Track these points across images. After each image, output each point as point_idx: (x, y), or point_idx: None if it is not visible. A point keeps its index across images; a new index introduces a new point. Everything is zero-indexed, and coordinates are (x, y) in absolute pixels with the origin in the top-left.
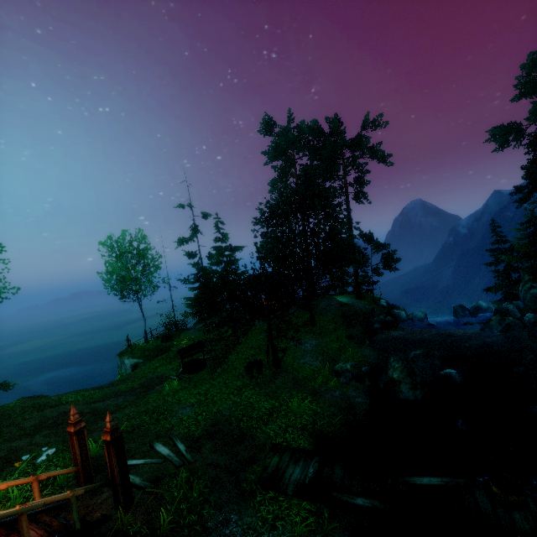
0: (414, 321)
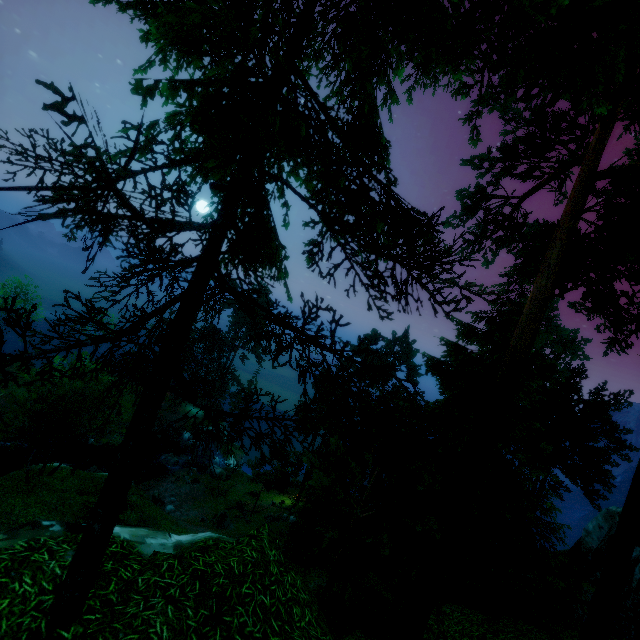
0: (185, 443)
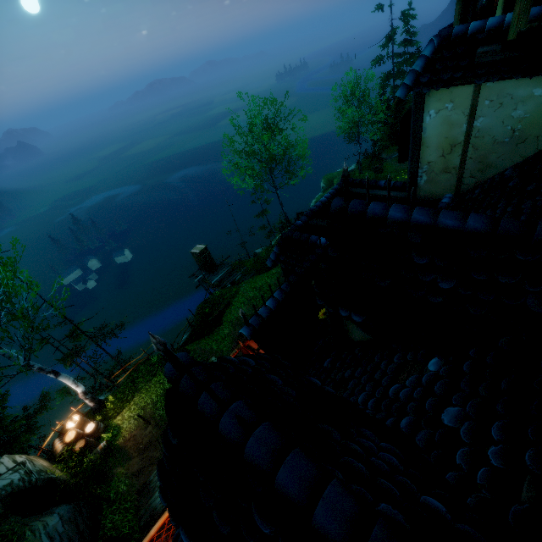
0: None
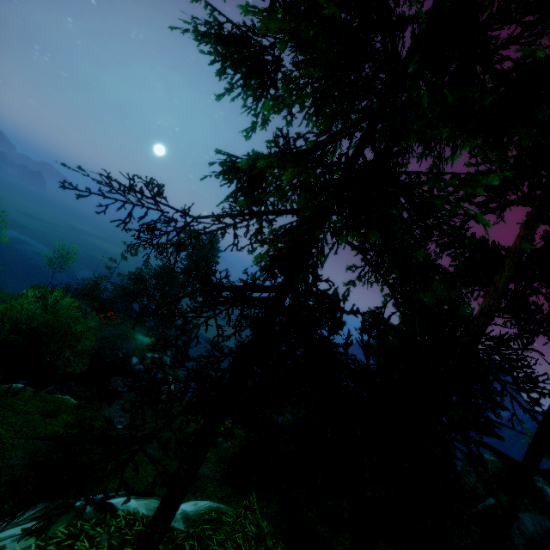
0: (133, 367)
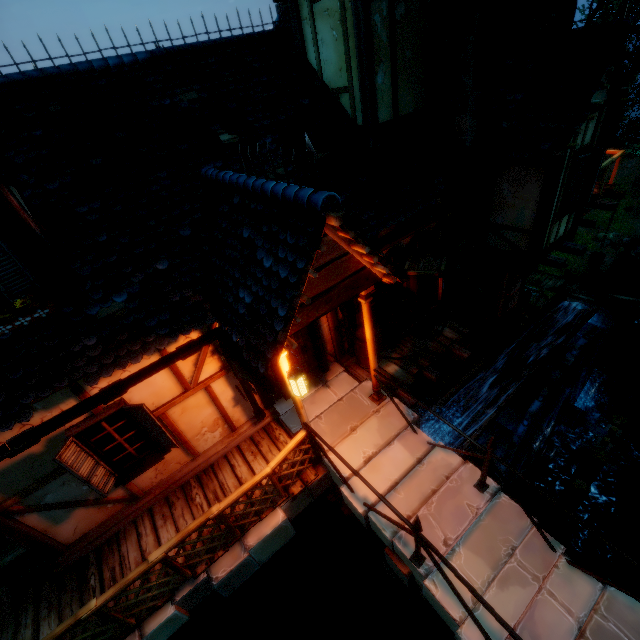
0: None
